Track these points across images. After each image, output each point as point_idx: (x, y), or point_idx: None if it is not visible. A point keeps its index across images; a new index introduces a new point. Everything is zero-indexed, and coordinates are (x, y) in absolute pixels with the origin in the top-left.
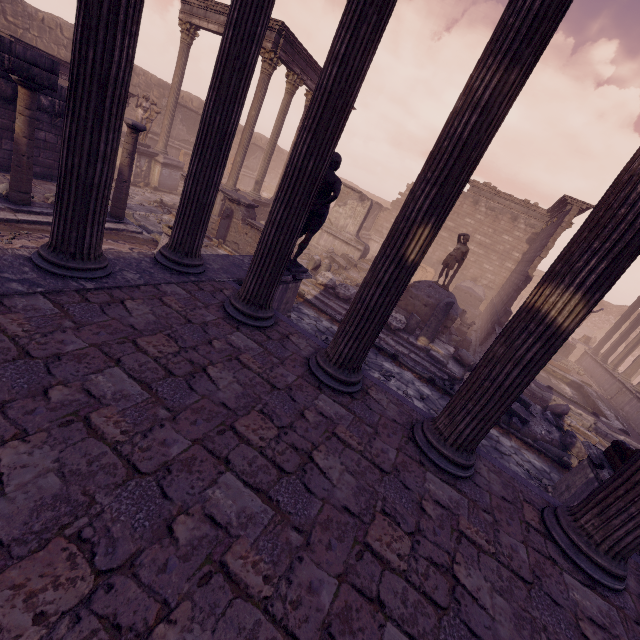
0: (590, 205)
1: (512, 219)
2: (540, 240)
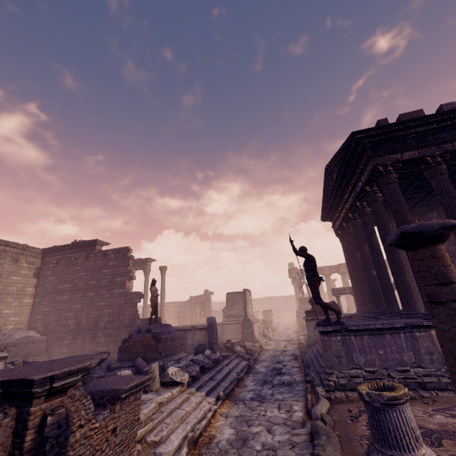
0: (109, 243)
1: (14, 261)
2: (84, 271)
